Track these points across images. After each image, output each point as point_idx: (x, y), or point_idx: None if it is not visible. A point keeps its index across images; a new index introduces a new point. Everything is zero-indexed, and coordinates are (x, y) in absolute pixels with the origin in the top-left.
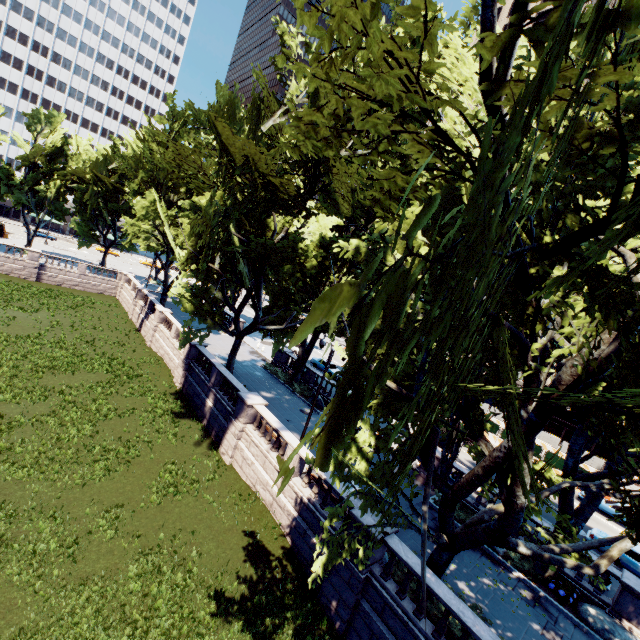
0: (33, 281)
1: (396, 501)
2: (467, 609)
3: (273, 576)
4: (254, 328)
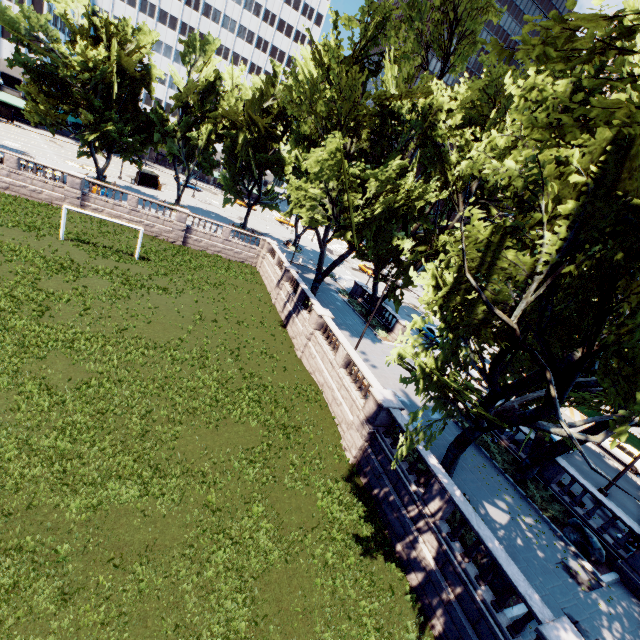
0: (179, 245)
1: None
2: None
3: None
4: (524, 424)
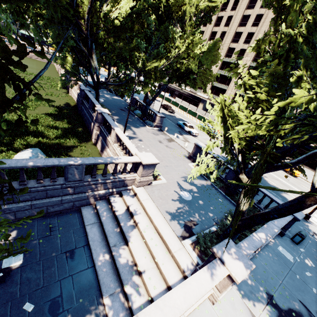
0: None
1: (80, 76)
2: (92, 96)
3: (69, 107)
4: None
